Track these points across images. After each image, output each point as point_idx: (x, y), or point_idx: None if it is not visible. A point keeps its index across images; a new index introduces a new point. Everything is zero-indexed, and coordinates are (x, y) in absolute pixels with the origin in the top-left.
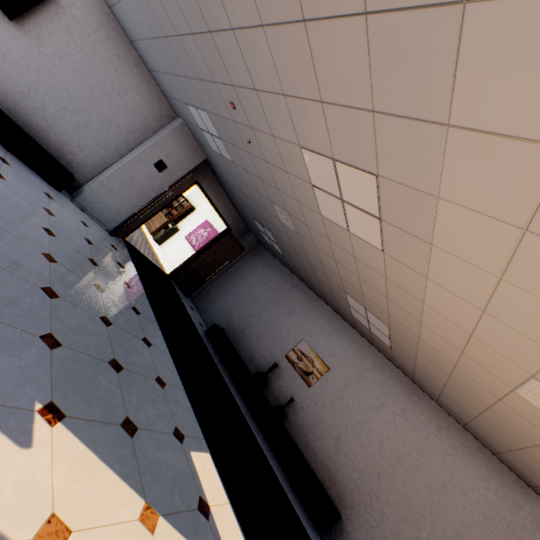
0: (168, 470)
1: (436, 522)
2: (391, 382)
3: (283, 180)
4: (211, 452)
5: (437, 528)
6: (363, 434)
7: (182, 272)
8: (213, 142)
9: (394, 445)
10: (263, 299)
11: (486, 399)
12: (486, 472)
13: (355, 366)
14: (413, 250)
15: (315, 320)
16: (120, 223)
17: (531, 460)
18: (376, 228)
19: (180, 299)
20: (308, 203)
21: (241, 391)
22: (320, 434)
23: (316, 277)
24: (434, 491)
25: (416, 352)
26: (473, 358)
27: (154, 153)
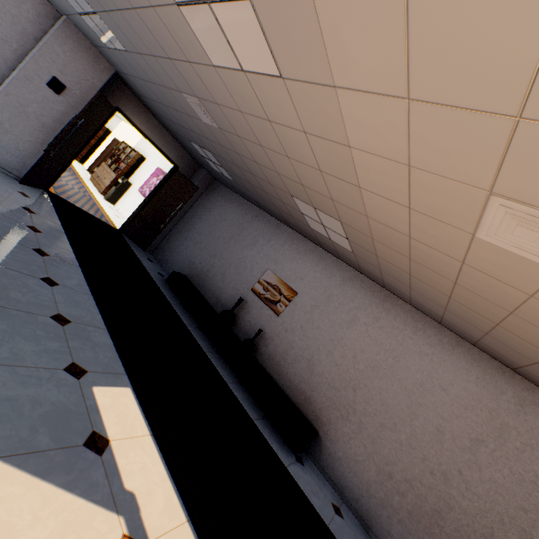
0: (35, 407)
1: (415, 422)
2: (363, 294)
3: (162, 32)
4: (133, 387)
5: (416, 428)
6: (336, 351)
7: (133, 224)
8: (98, 29)
9: (368, 356)
10: (224, 236)
11: (450, 271)
12: (466, 364)
13: (324, 285)
14: (301, 32)
15: (279, 246)
16: (30, 168)
17: (509, 335)
18: (255, 26)
19: (131, 251)
20: (196, 55)
21: (206, 331)
22: (292, 360)
23: (265, 191)
24: (412, 393)
25: (373, 242)
26: (422, 209)
27: (42, 67)
